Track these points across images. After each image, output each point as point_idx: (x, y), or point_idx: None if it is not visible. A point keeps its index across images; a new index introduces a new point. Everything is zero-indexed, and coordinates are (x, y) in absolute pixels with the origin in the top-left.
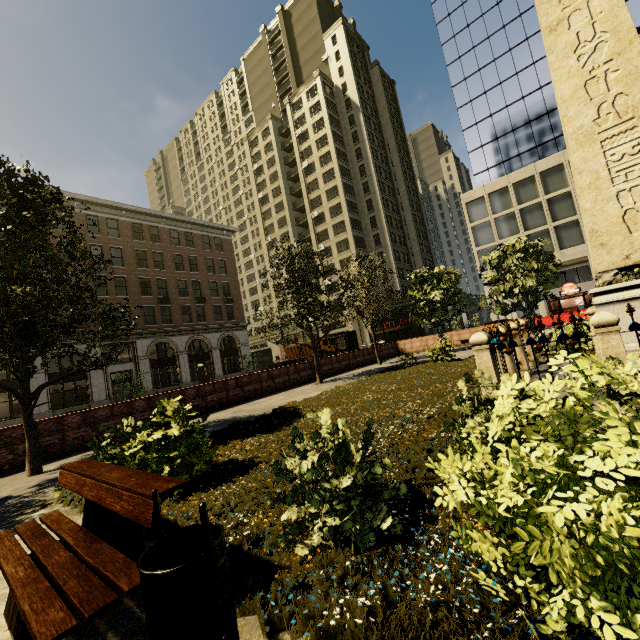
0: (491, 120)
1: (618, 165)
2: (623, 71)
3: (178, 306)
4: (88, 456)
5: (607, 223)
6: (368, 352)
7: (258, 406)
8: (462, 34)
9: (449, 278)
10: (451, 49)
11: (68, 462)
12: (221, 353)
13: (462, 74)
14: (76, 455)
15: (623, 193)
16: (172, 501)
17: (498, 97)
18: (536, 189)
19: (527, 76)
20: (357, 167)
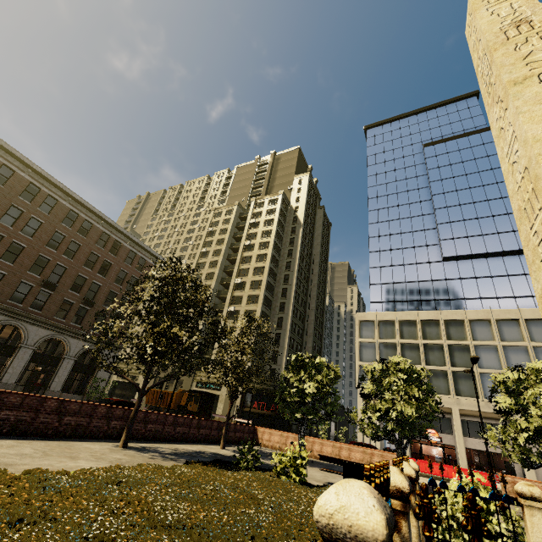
0: (391, 269)
1: None
2: None
3: (61, 297)
4: None
5: None
6: (218, 426)
7: None
8: (383, 210)
9: (328, 373)
10: (374, 215)
11: None
12: (74, 365)
13: (378, 232)
14: None
15: None
16: None
17: (399, 256)
18: (416, 332)
19: (421, 251)
20: (285, 261)
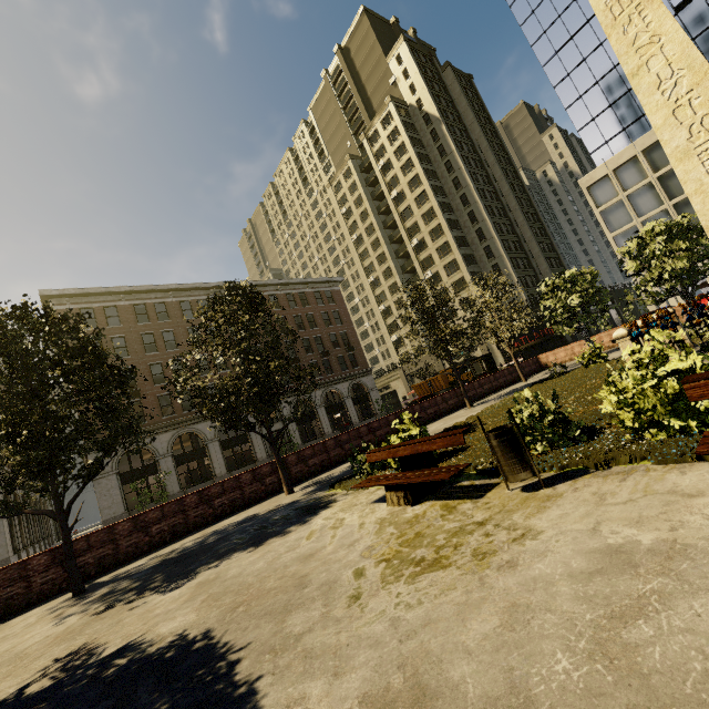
0: (598, 87)
1: None
2: (704, 97)
3: (307, 363)
4: (315, 481)
5: None
6: (509, 372)
7: None
8: (542, 6)
9: (584, 279)
10: (532, 27)
11: (304, 486)
12: (353, 401)
13: (551, 49)
14: (303, 483)
15: None
16: None
17: (601, 60)
18: None
19: None
20: (450, 181)
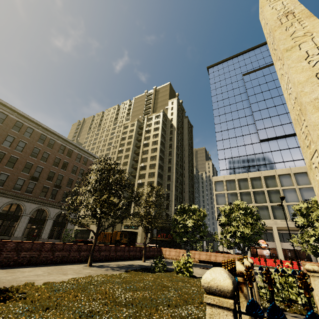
0: (230, 149)
1: None
2: None
3: (42, 185)
4: None
5: None
6: (140, 250)
7: (6, 276)
8: (222, 115)
9: (199, 214)
10: (217, 119)
11: None
12: (53, 223)
13: (220, 129)
14: None
15: None
16: None
17: (234, 142)
18: (248, 185)
19: (247, 138)
20: (168, 151)
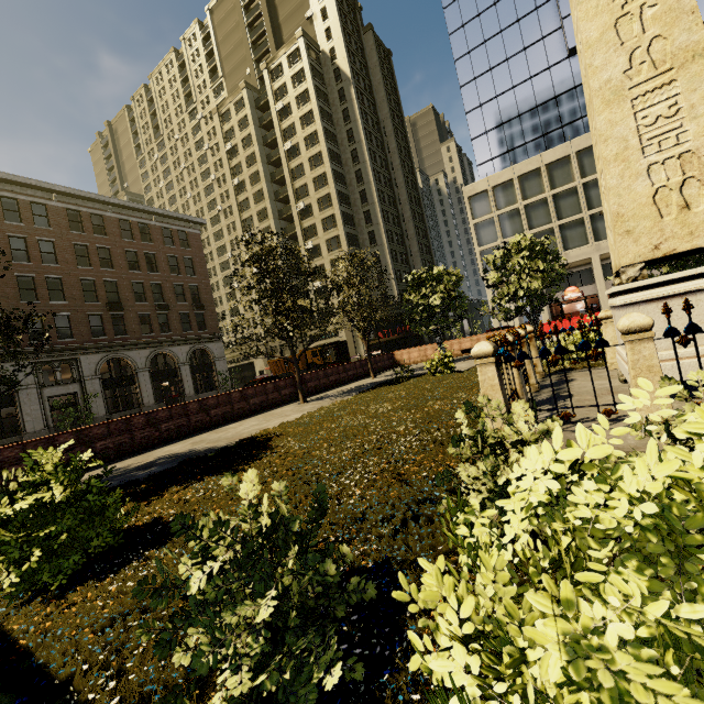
0: (496, 102)
1: (651, 131)
2: (662, 6)
3: (134, 314)
4: None
5: (635, 205)
6: (361, 365)
7: (224, 434)
8: None
9: (449, 280)
10: (454, 14)
11: None
12: (192, 369)
13: (466, 46)
14: None
15: (655, 167)
16: (42, 603)
17: (504, 76)
18: (542, 183)
19: (535, 53)
20: (349, 152)
